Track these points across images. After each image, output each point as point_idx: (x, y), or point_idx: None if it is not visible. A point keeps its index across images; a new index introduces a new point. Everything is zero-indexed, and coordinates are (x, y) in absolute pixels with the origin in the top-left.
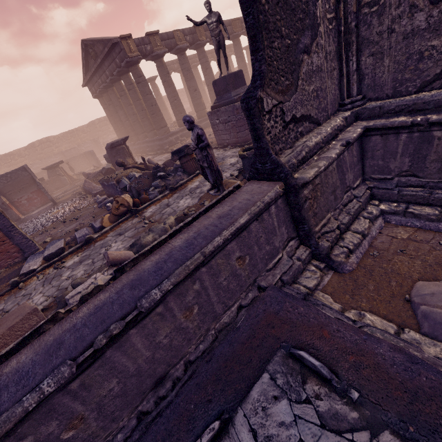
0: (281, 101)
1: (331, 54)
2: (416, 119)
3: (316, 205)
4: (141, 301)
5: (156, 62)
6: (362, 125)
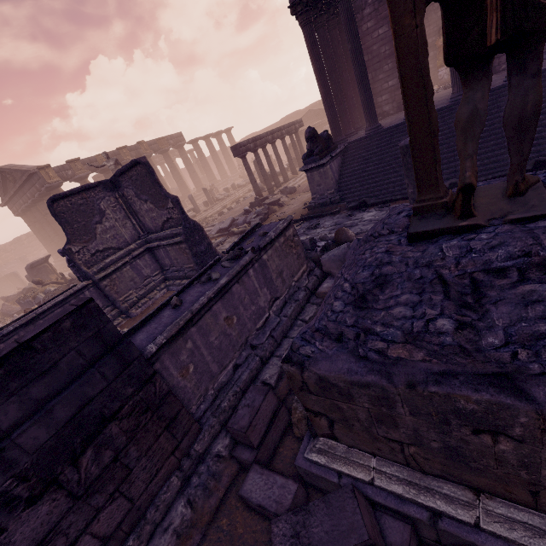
0: (85, 246)
1: (121, 218)
2: (158, 244)
3: (117, 288)
4: (4, 331)
5: (80, 183)
6: (146, 246)
